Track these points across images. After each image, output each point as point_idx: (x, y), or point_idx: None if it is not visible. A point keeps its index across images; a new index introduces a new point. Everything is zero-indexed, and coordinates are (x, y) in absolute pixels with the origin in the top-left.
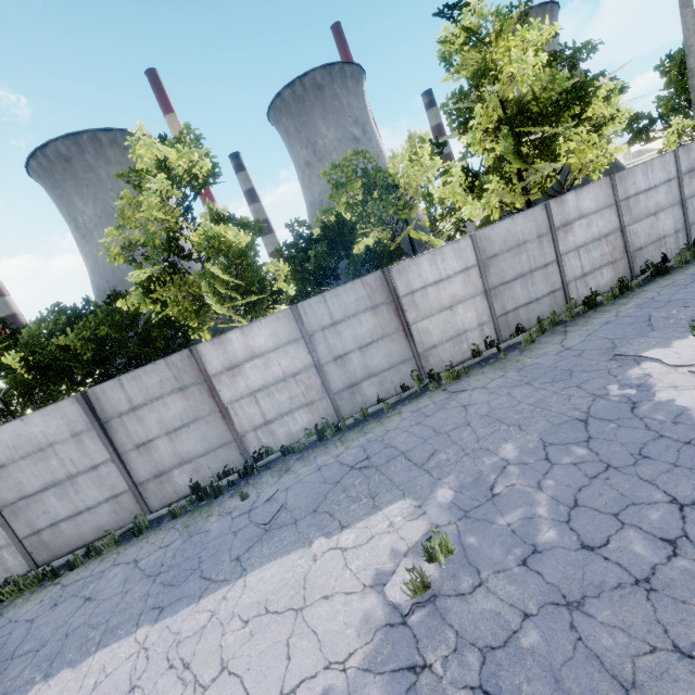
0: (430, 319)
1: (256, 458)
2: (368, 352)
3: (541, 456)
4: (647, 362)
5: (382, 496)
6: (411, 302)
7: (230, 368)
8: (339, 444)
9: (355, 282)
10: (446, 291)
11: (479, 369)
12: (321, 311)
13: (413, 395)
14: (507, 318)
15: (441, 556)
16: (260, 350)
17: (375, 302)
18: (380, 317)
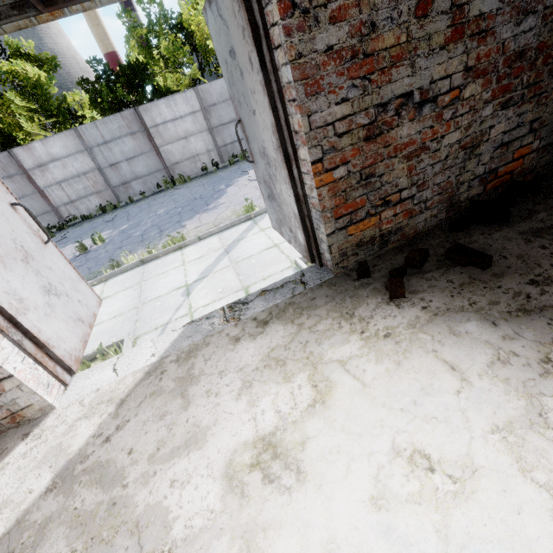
0: (172, 145)
1: (68, 221)
2: (133, 163)
3: (167, 212)
4: (247, 175)
5: (104, 230)
6: (156, 132)
7: (40, 166)
8: (110, 214)
9: (116, 115)
10: (181, 127)
11: (198, 178)
12: (95, 133)
13: (161, 191)
14: (227, 148)
15: (99, 242)
16: (57, 156)
17: (132, 130)
18: (138, 141)
